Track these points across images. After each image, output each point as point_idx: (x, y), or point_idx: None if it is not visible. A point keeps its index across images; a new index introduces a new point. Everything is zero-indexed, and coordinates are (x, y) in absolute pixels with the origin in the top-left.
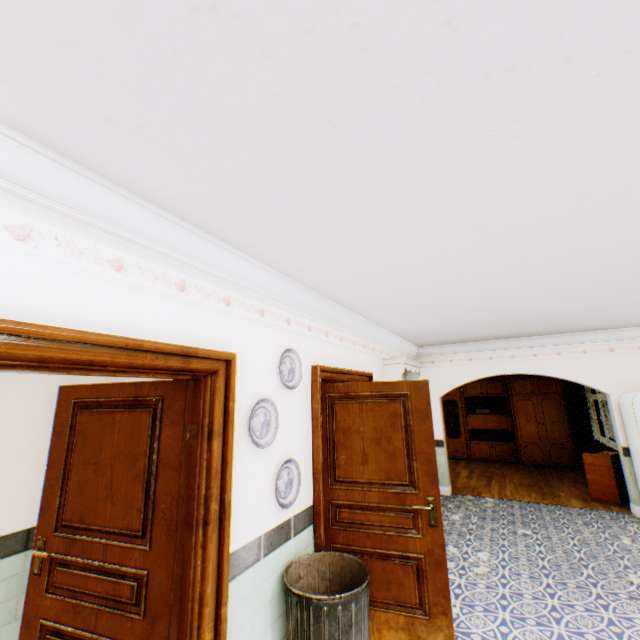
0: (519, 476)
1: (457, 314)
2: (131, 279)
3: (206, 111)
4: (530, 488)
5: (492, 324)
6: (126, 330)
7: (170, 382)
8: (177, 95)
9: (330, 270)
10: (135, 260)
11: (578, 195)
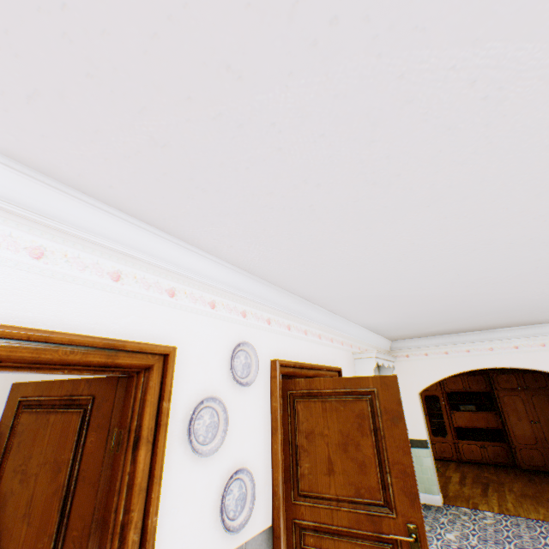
0: (519, 484)
1: (424, 304)
2: (52, 267)
3: (90, 69)
4: (535, 500)
5: (464, 315)
6: (37, 320)
7: (103, 379)
8: (52, 50)
9: (281, 260)
10: (61, 248)
11: (546, 147)
